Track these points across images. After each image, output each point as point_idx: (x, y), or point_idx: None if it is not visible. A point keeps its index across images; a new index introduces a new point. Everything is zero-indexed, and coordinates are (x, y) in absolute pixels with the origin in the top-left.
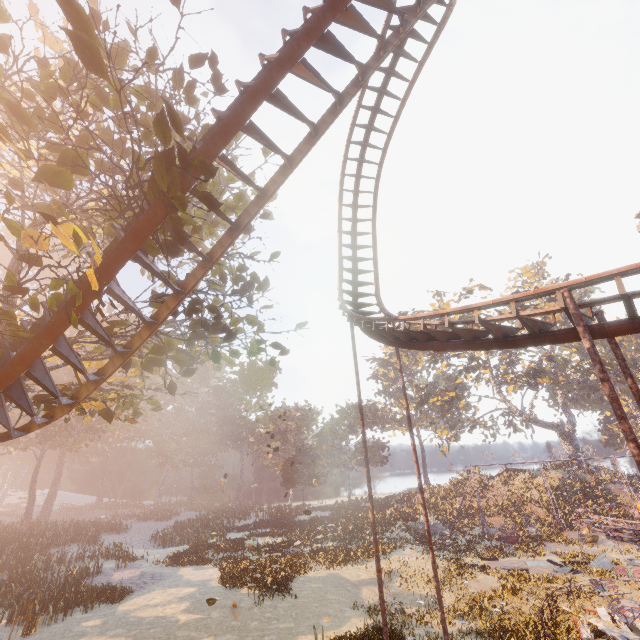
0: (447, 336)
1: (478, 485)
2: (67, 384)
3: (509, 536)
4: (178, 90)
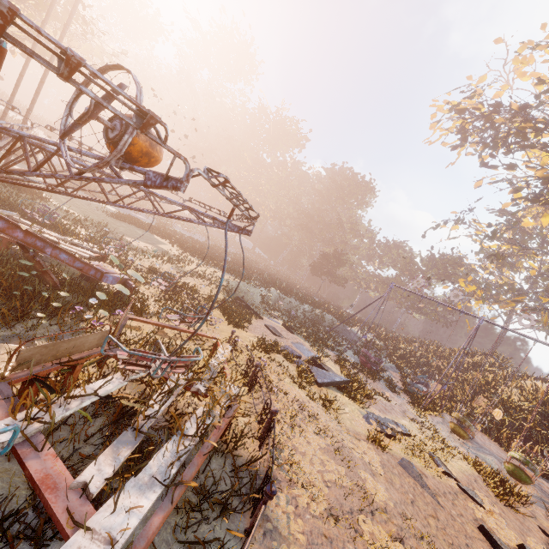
0: None
1: (472, 361)
2: None
3: (377, 366)
4: None
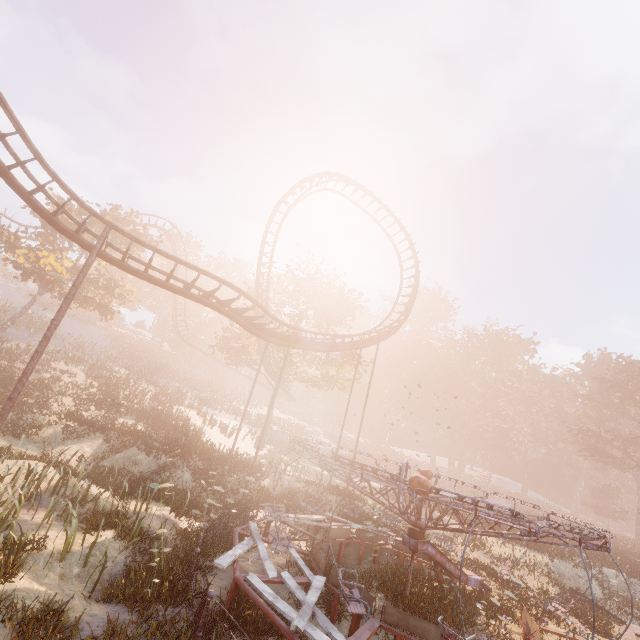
0: (322, 345)
1: None
2: (323, 376)
3: None
4: (289, 278)
